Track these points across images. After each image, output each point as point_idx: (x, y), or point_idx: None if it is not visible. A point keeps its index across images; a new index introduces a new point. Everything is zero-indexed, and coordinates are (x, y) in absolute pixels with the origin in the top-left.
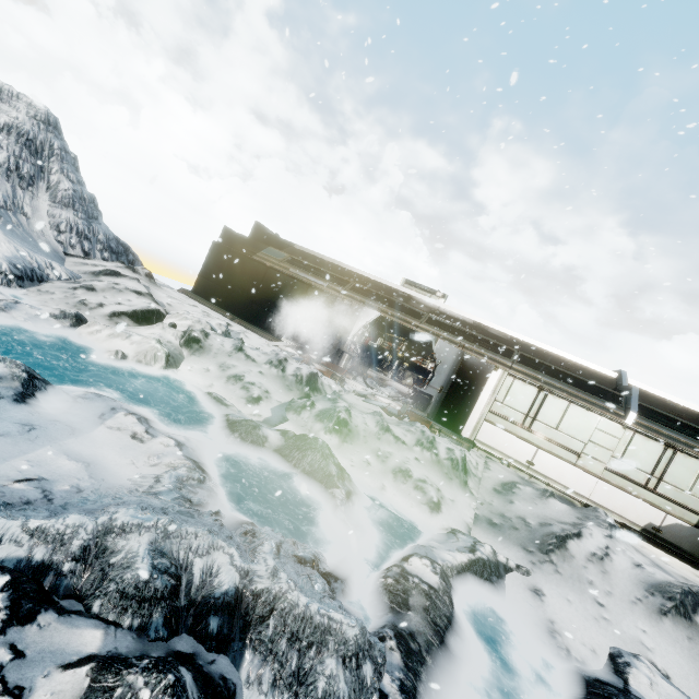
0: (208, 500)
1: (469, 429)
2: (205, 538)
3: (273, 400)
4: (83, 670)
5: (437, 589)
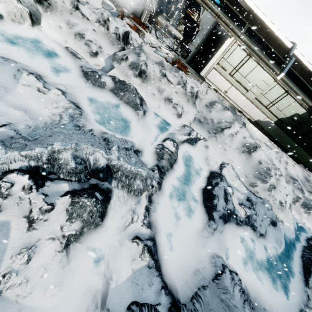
0: (86, 123)
1: (204, 72)
2: (91, 149)
3: (104, 53)
4: (67, 197)
5: (173, 152)
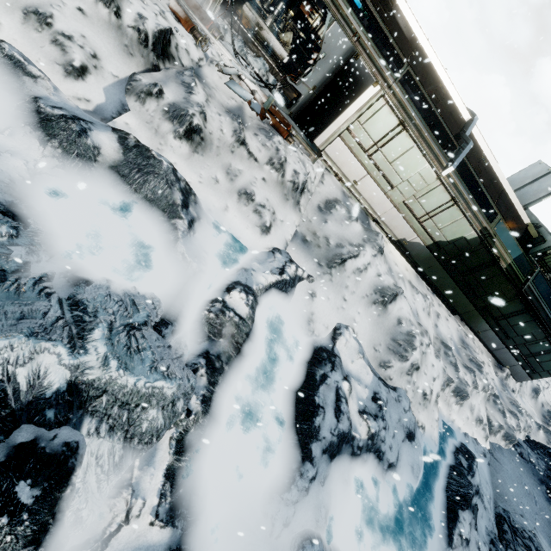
0: (28, 259)
1: (322, 139)
2: (24, 347)
3: (106, 72)
4: None
5: (245, 318)
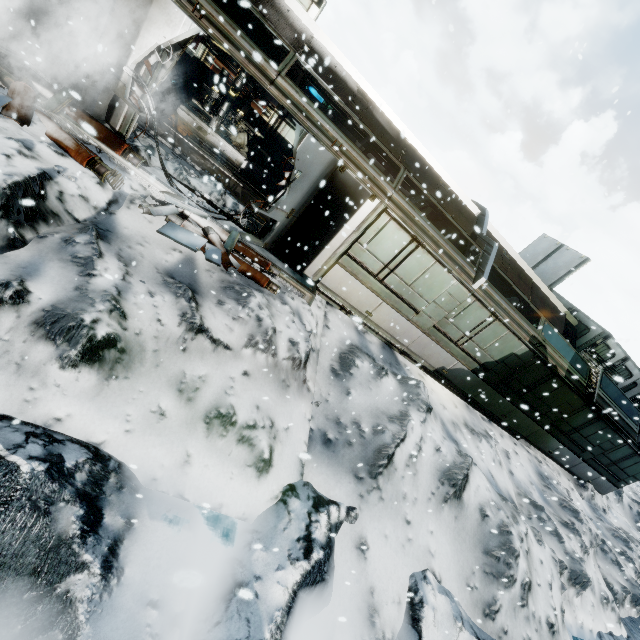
0: None
1: (314, 269)
2: None
3: None
4: None
5: None
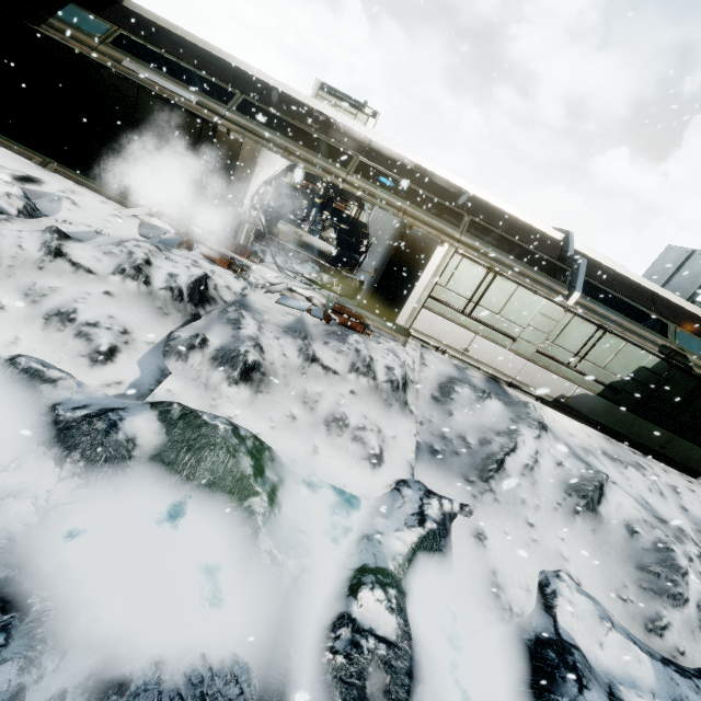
0: (20, 684)
1: (404, 317)
2: None
3: (139, 343)
4: None
5: (395, 640)
